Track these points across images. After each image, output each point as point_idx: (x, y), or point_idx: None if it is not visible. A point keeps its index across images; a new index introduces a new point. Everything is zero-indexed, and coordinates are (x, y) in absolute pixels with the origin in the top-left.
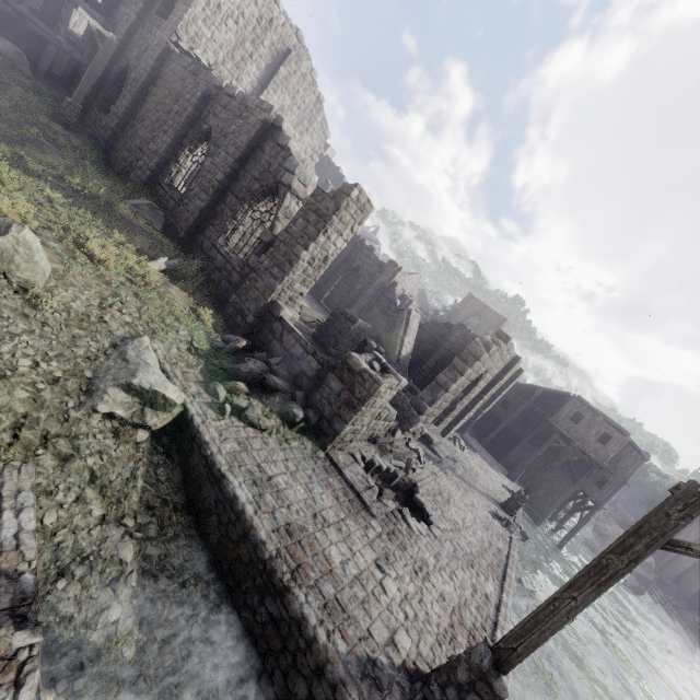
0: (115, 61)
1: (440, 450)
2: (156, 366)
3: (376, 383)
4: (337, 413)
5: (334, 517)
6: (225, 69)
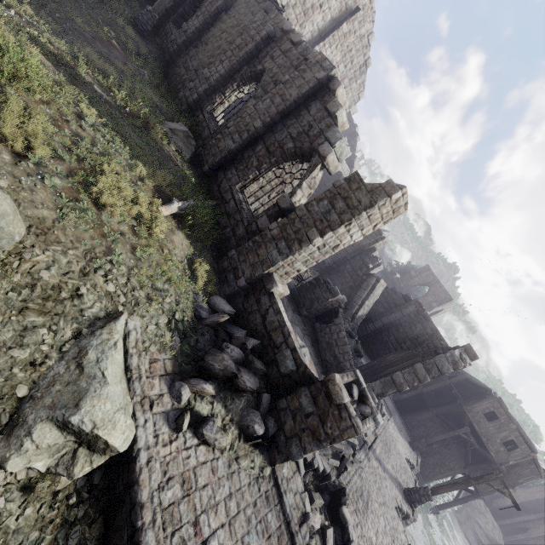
0: None
1: None
2: (115, 380)
3: (354, 429)
4: (298, 435)
5: None
6: (294, 13)
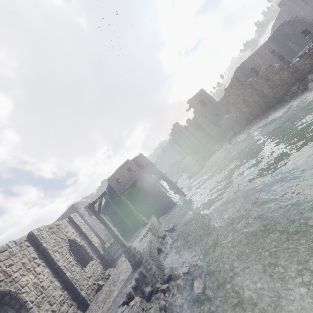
0: None
1: None
2: None
3: None
4: None
5: None
6: None
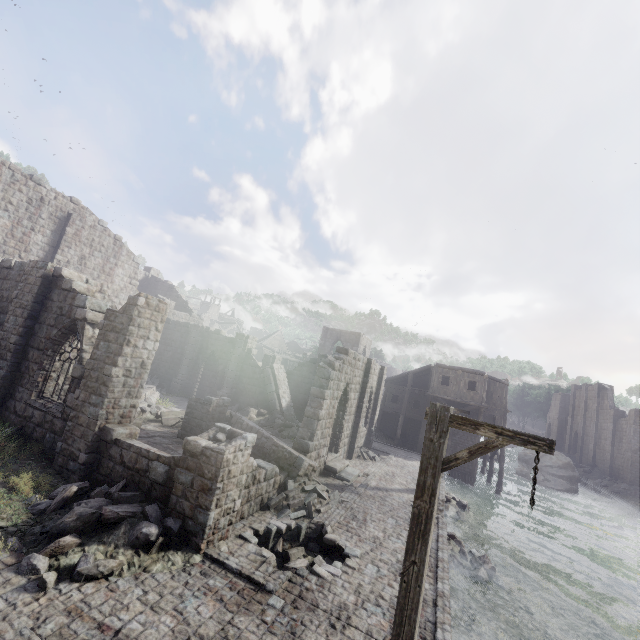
0: None
1: (347, 473)
2: None
3: (219, 454)
4: (197, 505)
5: (216, 627)
6: (9, 247)
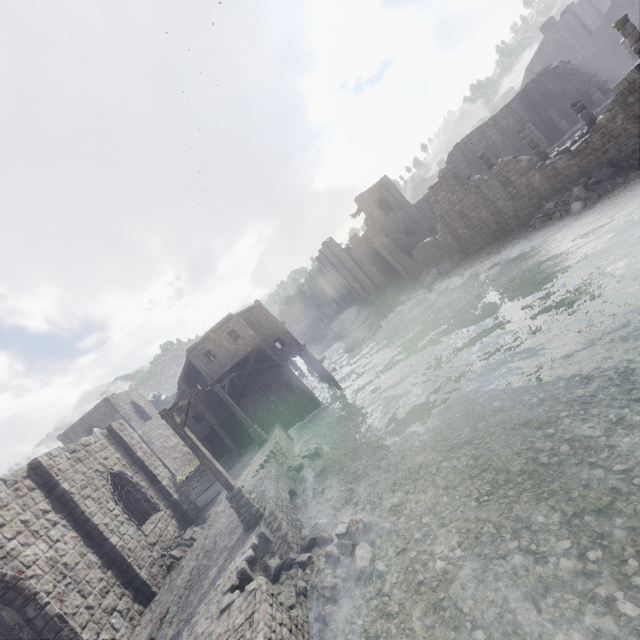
0: None
1: None
2: None
3: None
4: None
5: None
6: None
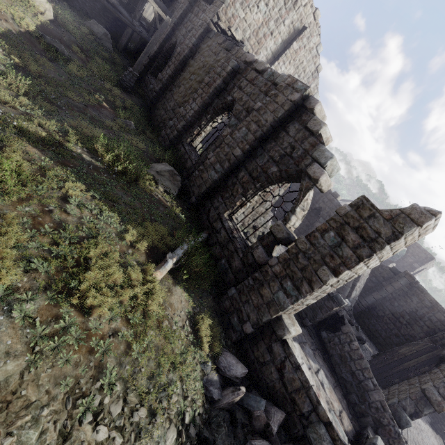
0: (168, 39)
1: None
2: None
3: None
4: None
5: None
6: (249, 44)
